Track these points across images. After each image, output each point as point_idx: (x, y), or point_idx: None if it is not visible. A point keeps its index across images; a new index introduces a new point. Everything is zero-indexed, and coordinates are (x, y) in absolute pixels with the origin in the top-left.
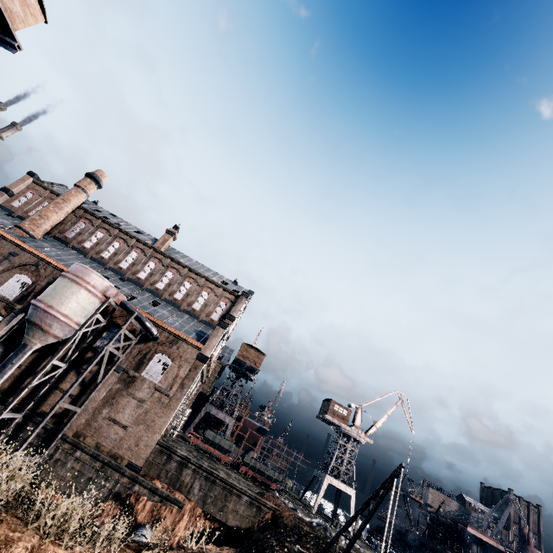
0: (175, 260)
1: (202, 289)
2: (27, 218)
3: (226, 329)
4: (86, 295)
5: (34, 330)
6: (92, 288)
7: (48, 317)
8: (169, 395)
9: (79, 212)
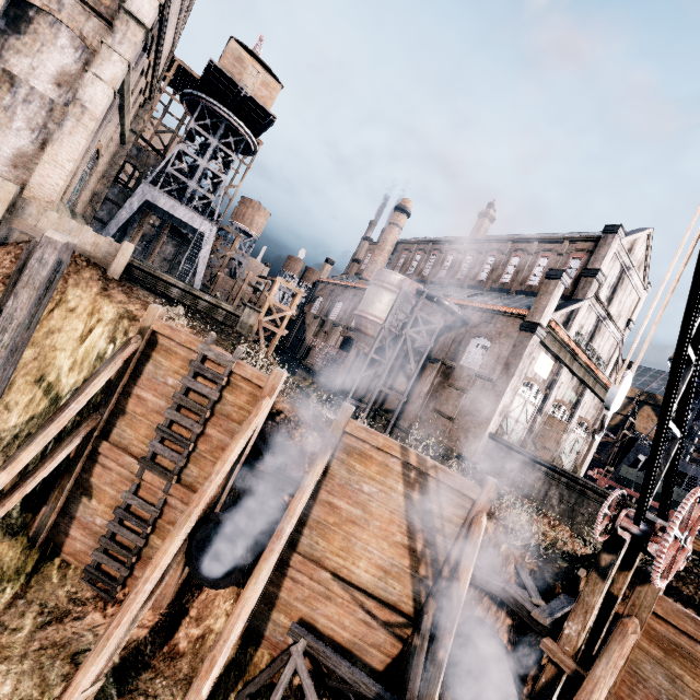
0: (493, 240)
1: (536, 256)
2: (364, 270)
3: (564, 280)
4: (385, 294)
5: (359, 335)
6: (387, 285)
7: (362, 320)
8: (492, 379)
9: (400, 248)
